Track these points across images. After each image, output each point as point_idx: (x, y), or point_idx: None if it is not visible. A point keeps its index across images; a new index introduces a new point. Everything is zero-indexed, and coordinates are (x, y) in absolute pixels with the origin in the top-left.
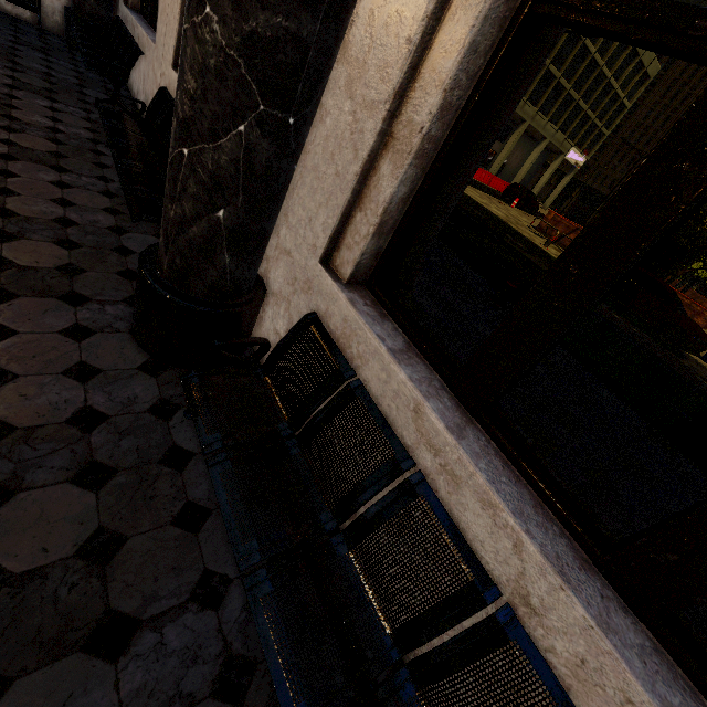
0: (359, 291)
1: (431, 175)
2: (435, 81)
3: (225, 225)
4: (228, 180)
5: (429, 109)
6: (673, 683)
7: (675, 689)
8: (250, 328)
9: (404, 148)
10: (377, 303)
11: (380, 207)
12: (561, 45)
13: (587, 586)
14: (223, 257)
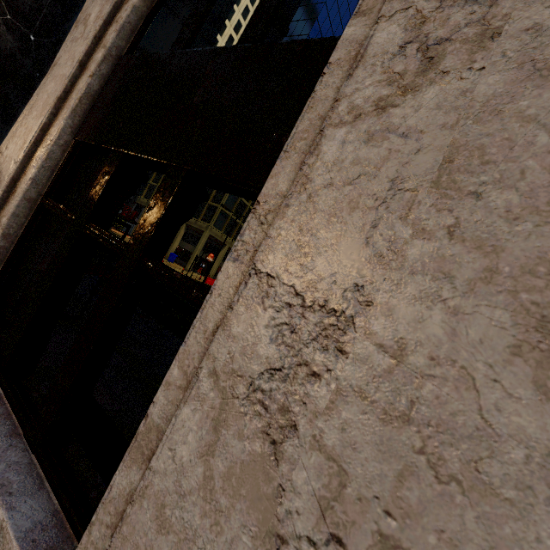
0: None
1: (6, 262)
2: None
3: None
4: None
5: None
6: (25, 473)
7: (23, 475)
8: None
9: None
10: None
11: None
12: None
13: (2, 441)
14: None
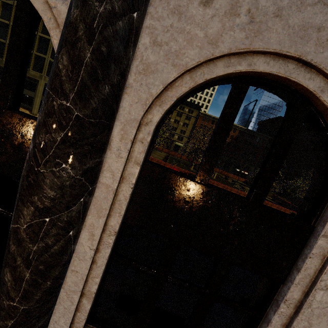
0: None
1: (99, 292)
2: (94, 282)
3: None
4: None
5: (95, 288)
6: None
7: None
8: None
9: (90, 297)
10: (94, 327)
11: (87, 311)
12: None
13: None
14: None
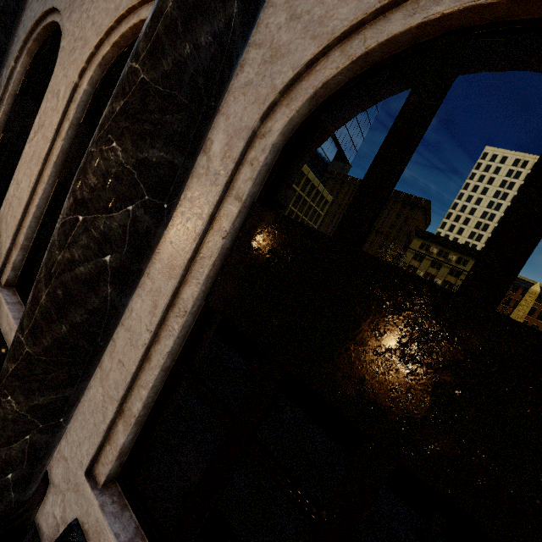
0: (110, 488)
1: (145, 426)
2: (139, 396)
3: (13, 479)
4: (16, 459)
5: (137, 408)
6: None
7: None
8: (31, 520)
9: (128, 421)
10: (122, 494)
11: (118, 447)
12: None
13: None
14: (10, 495)
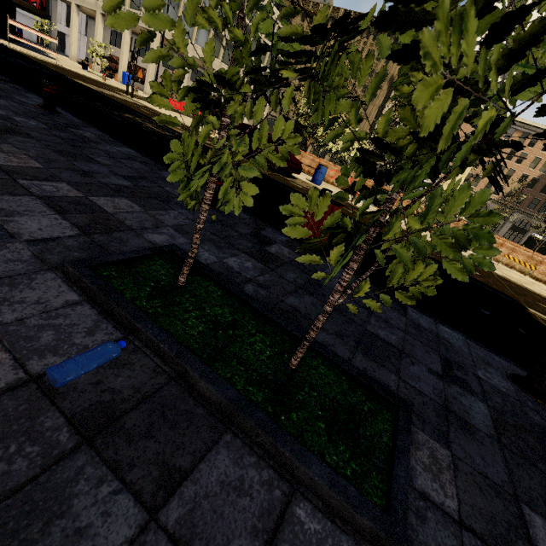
0: None
1: None
2: None
3: None
4: None
5: None
6: None
7: None
8: None
9: None
10: None
11: None
12: (218, 11)
13: None
14: None
